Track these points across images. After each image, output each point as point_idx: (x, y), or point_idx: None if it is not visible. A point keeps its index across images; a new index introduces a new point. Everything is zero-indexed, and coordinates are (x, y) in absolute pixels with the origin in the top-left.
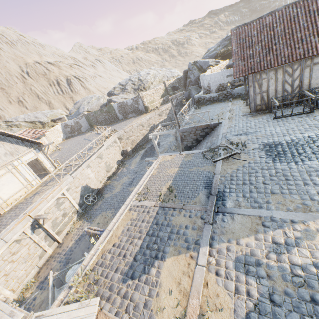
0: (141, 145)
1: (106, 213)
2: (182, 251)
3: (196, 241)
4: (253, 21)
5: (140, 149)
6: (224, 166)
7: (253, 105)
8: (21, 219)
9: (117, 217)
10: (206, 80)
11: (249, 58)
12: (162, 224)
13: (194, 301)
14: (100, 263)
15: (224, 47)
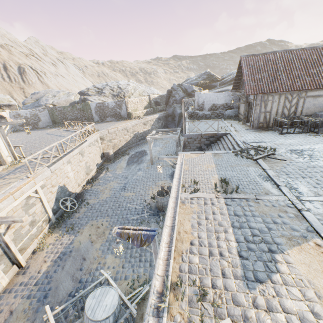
0: (123, 152)
1: (98, 222)
2: (301, 241)
3: (307, 228)
4: (260, 54)
5: (124, 155)
6: (267, 164)
7: (257, 122)
8: None
9: (170, 210)
10: (201, 98)
11: (259, 81)
12: (245, 215)
13: None
14: (187, 269)
15: (203, 79)
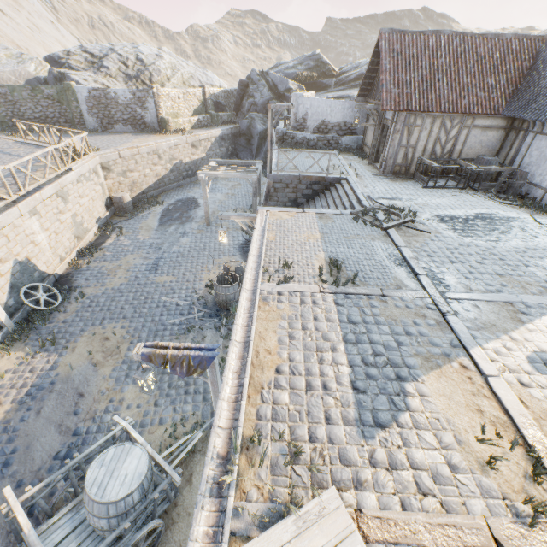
0: (151, 198)
1: (105, 329)
2: (442, 361)
3: (451, 342)
4: (413, 32)
5: (154, 205)
6: (403, 237)
7: (391, 164)
8: None
9: (242, 315)
10: (303, 106)
11: (406, 87)
12: (366, 321)
13: (532, 432)
14: (270, 414)
15: (307, 69)
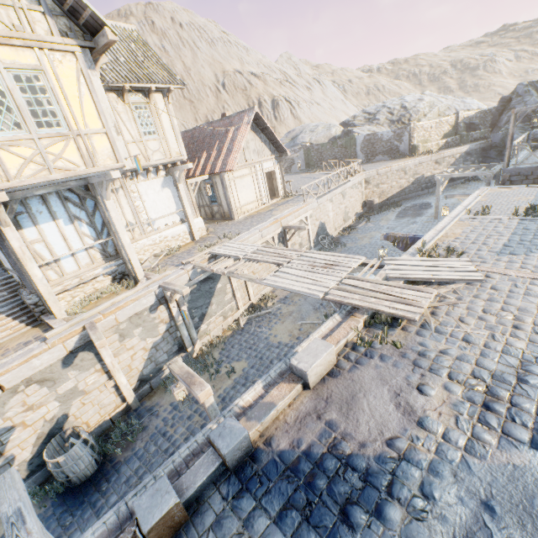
0: (392, 203)
1: None
2: None
3: None
4: None
5: (393, 207)
6: None
7: None
8: (274, 221)
9: (443, 224)
10: None
11: None
12: None
13: None
14: (445, 246)
15: None
